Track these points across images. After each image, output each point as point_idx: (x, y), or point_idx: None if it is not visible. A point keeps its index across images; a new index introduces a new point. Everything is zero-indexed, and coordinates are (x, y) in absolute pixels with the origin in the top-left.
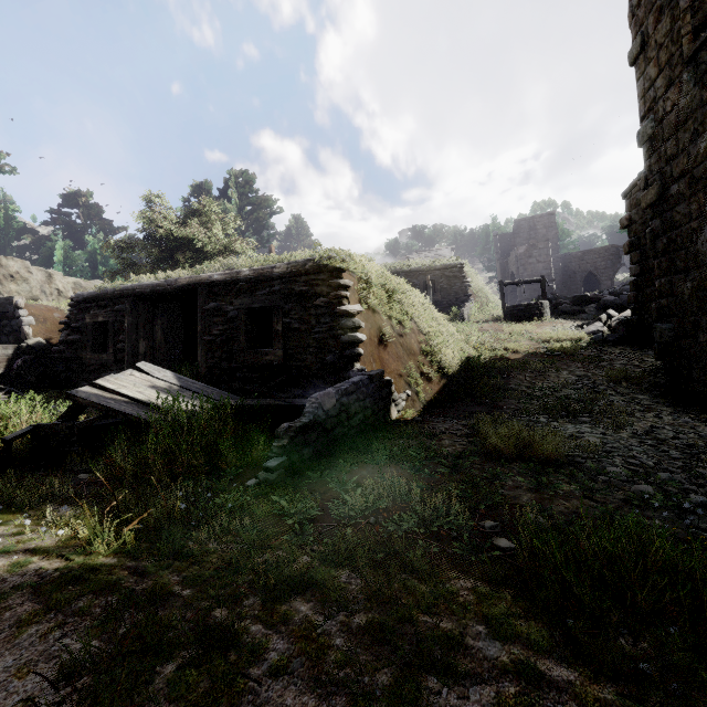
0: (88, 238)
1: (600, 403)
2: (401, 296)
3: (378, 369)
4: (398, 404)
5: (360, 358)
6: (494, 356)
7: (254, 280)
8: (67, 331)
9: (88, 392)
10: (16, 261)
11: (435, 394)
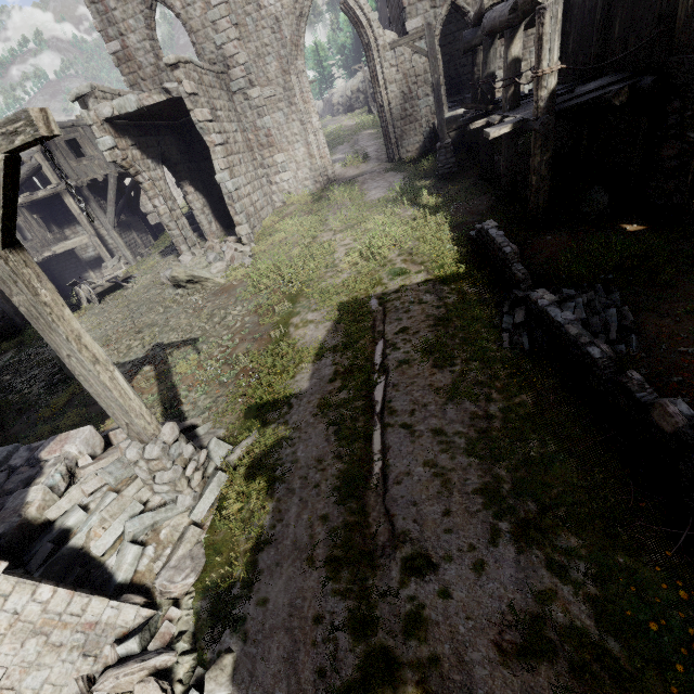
0: None
1: None
2: None
3: None
4: None
5: None
6: None
7: None
8: None
9: None
10: None
11: None
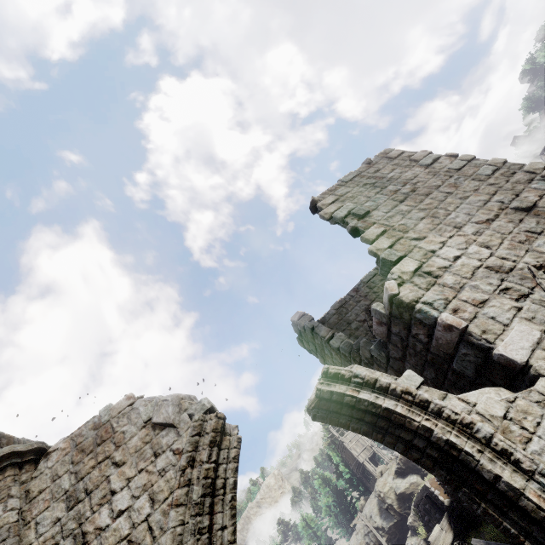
0: None
1: None
2: None
3: None
4: None
5: None
6: None
7: None
8: (449, 495)
9: None
10: None
11: None
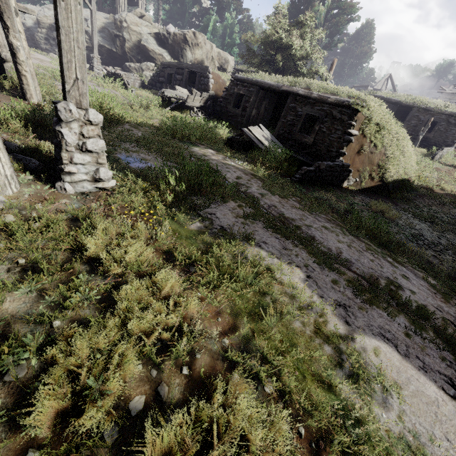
0: (227, 15)
1: (451, 226)
2: (385, 132)
3: (348, 163)
4: (349, 182)
5: (344, 156)
6: (426, 186)
7: (317, 100)
8: (226, 93)
9: (246, 131)
10: (201, 35)
11: (370, 186)
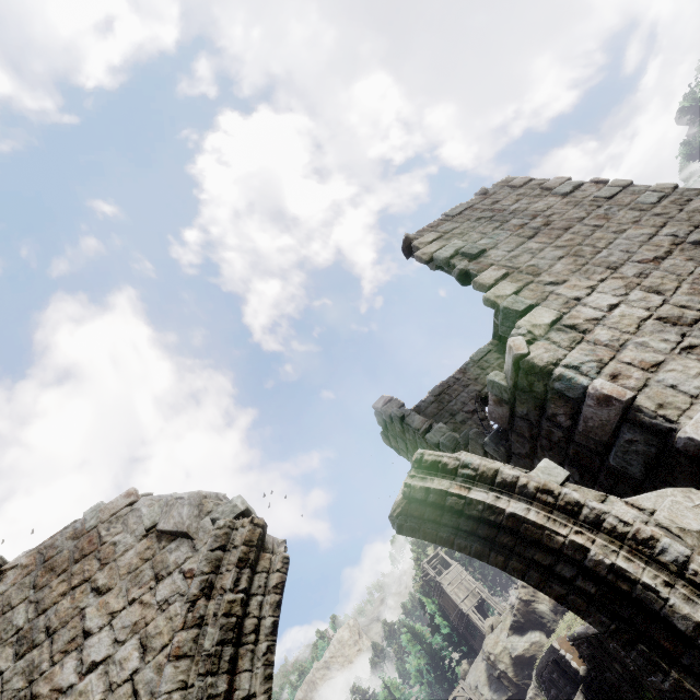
0: None
1: None
2: None
3: None
4: None
5: None
6: None
7: None
8: (585, 661)
9: None
10: None
11: None
